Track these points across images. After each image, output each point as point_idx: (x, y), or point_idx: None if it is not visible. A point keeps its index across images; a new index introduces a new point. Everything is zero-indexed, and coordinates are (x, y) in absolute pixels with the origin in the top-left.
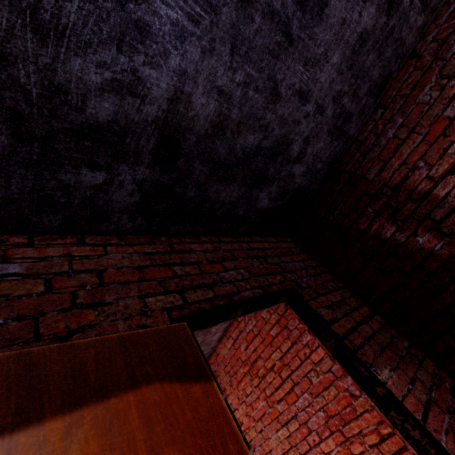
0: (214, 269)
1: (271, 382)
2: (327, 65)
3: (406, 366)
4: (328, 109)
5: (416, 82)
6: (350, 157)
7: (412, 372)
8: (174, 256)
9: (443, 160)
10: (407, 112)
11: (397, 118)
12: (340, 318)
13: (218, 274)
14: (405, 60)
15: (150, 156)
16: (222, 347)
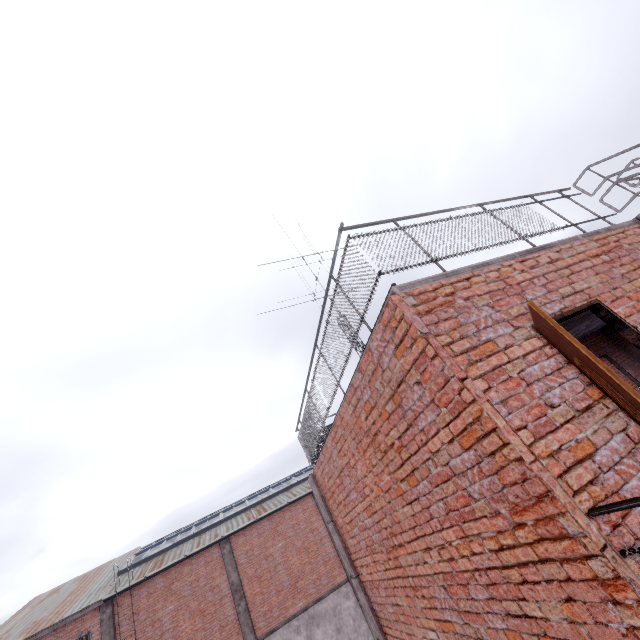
0: None
1: None
2: None
3: (635, 369)
4: None
5: None
6: None
7: (636, 370)
8: None
9: None
10: None
11: None
12: (619, 359)
13: None
14: None
15: (580, 336)
16: None
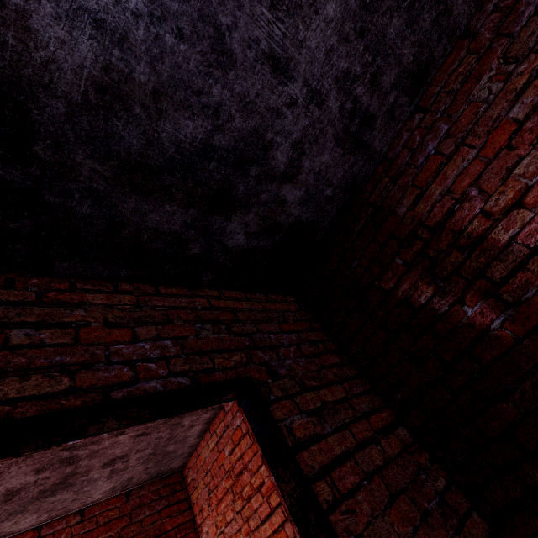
0: (108, 338)
1: (257, 510)
2: (317, 18)
3: (431, 534)
4: (330, 100)
5: (469, 72)
6: (376, 183)
7: None
8: (35, 310)
9: (506, 185)
10: (455, 116)
11: (440, 125)
12: (329, 433)
13: (111, 347)
14: (455, 41)
15: None
16: (204, 446)
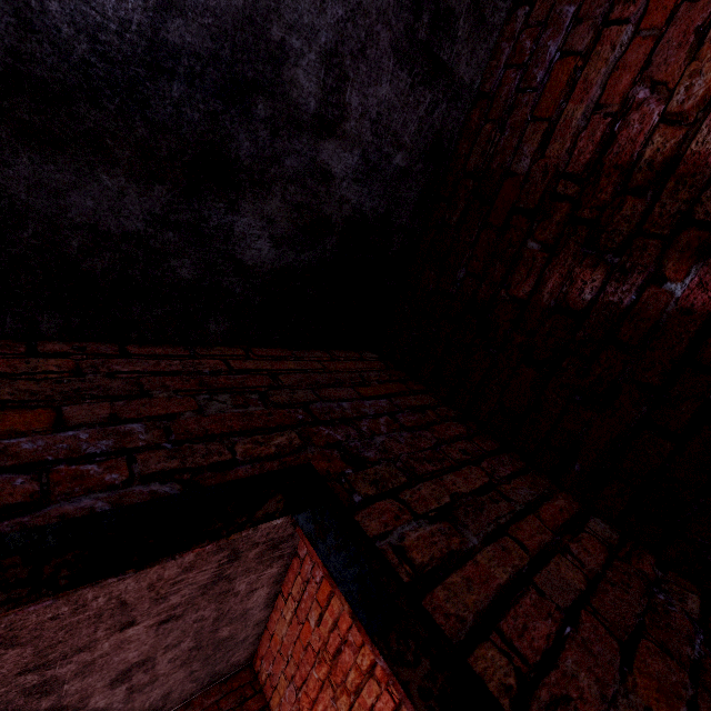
0: None
1: (373, 707)
2: None
3: None
4: None
5: None
6: (473, 138)
7: None
8: None
9: (700, 60)
10: None
11: (562, 10)
12: (477, 547)
13: None
14: None
15: None
16: (277, 619)
